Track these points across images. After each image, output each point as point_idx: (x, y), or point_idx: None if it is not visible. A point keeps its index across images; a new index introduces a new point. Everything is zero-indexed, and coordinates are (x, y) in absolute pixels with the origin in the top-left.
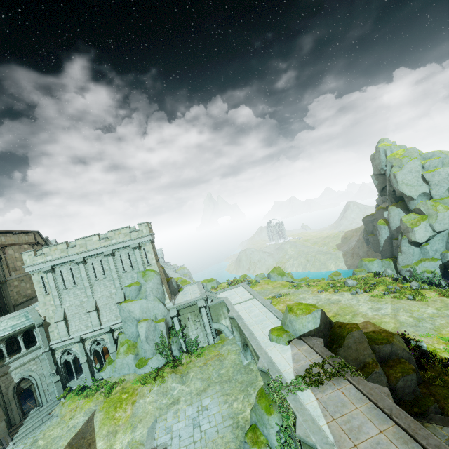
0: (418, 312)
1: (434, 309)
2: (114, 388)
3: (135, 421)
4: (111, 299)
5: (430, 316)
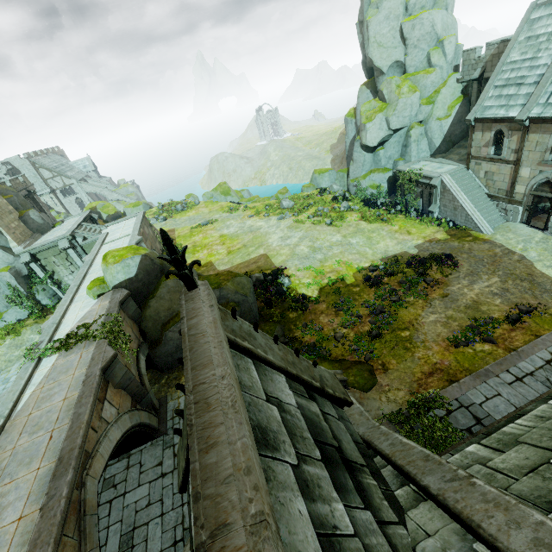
0: (322, 241)
1: (341, 236)
2: None
3: None
4: None
5: (331, 244)
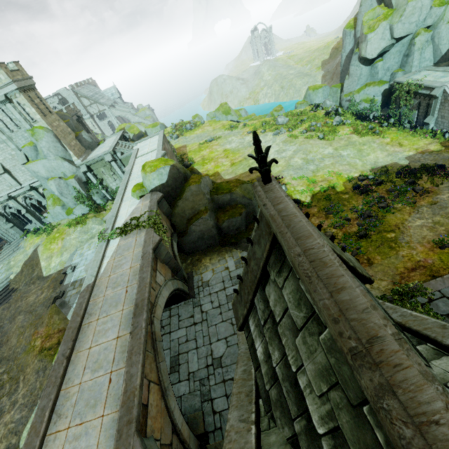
0: (315, 153)
1: (333, 149)
2: (52, 230)
3: (62, 251)
4: (16, 161)
5: (323, 157)
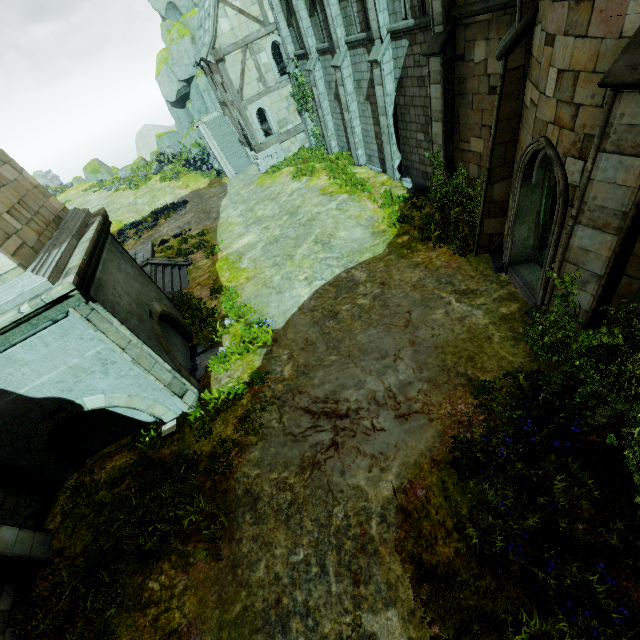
0: (116, 205)
1: (134, 198)
2: None
3: None
4: None
5: (120, 207)
